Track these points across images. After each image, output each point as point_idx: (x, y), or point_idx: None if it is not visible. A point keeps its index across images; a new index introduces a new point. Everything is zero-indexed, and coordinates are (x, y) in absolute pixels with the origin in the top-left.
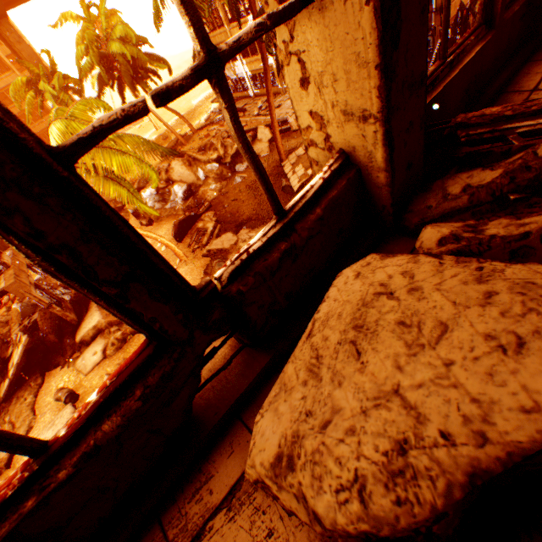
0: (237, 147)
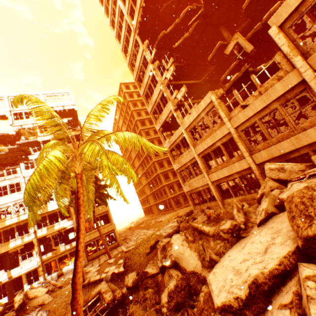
0: (24, 296)
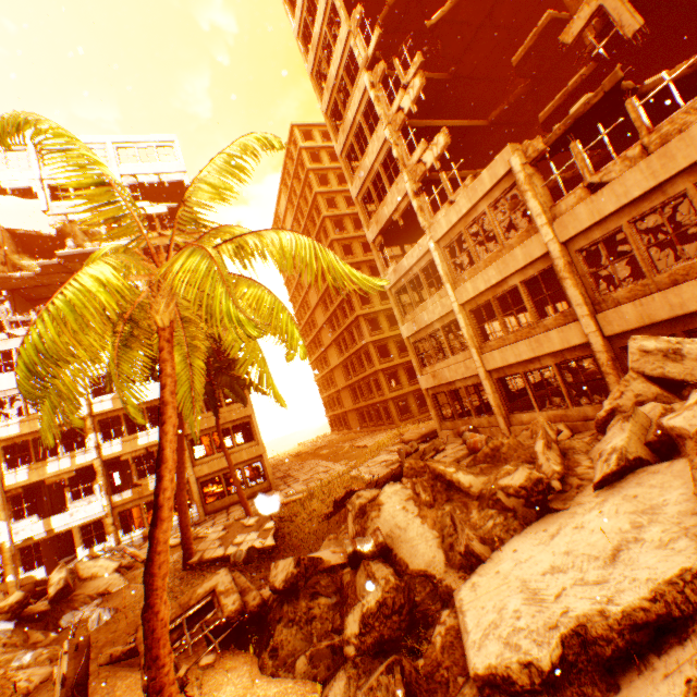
0: (67, 575)
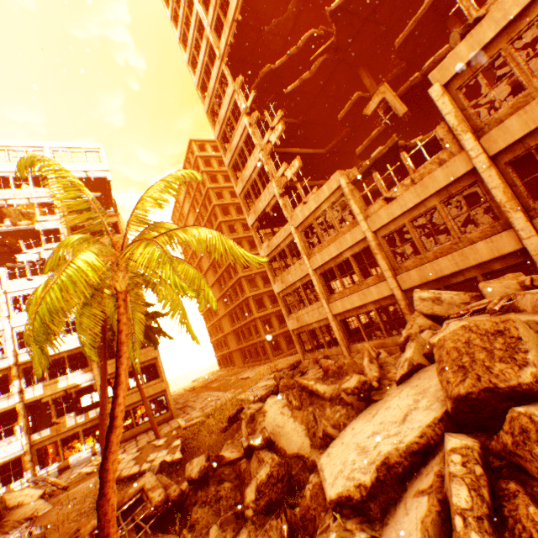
0: None
